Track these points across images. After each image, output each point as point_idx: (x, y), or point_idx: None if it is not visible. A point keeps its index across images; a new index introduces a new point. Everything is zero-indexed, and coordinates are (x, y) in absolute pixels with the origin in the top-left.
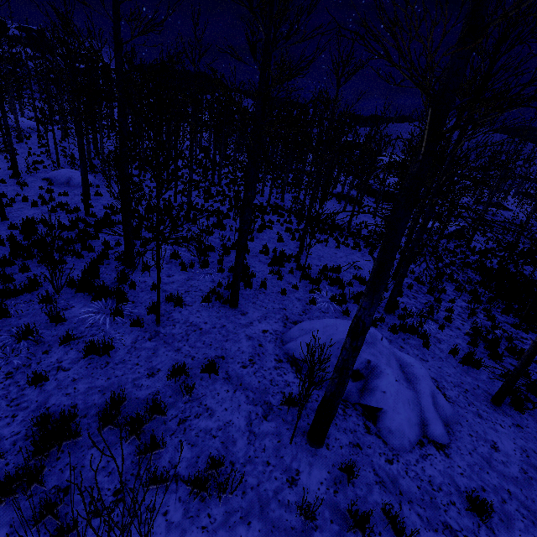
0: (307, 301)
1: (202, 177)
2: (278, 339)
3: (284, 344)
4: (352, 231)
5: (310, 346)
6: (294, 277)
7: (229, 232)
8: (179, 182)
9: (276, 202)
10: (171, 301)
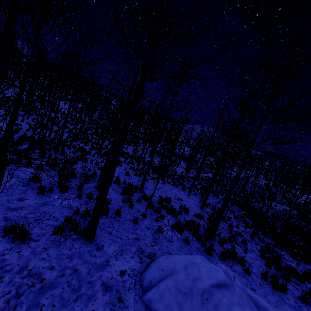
0: (155, 229)
1: (74, 126)
2: (137, 283)
3: (144, 290)
4: (169, 173)
5: (175, 296)
6: (141, 205)
7: (89, 164)
8: (55, 126)
9: (123, 150)
10: (11, 235)
